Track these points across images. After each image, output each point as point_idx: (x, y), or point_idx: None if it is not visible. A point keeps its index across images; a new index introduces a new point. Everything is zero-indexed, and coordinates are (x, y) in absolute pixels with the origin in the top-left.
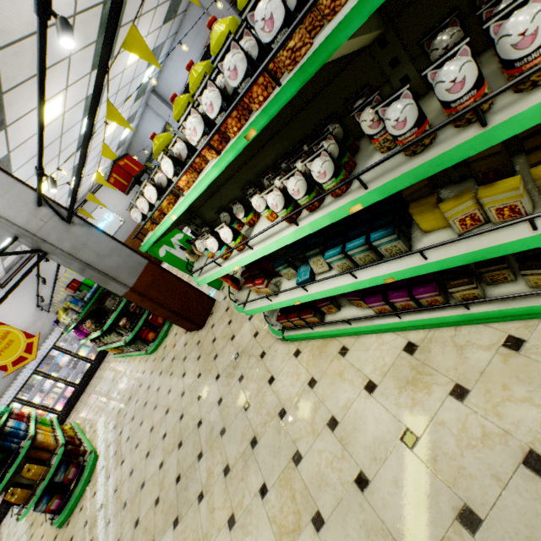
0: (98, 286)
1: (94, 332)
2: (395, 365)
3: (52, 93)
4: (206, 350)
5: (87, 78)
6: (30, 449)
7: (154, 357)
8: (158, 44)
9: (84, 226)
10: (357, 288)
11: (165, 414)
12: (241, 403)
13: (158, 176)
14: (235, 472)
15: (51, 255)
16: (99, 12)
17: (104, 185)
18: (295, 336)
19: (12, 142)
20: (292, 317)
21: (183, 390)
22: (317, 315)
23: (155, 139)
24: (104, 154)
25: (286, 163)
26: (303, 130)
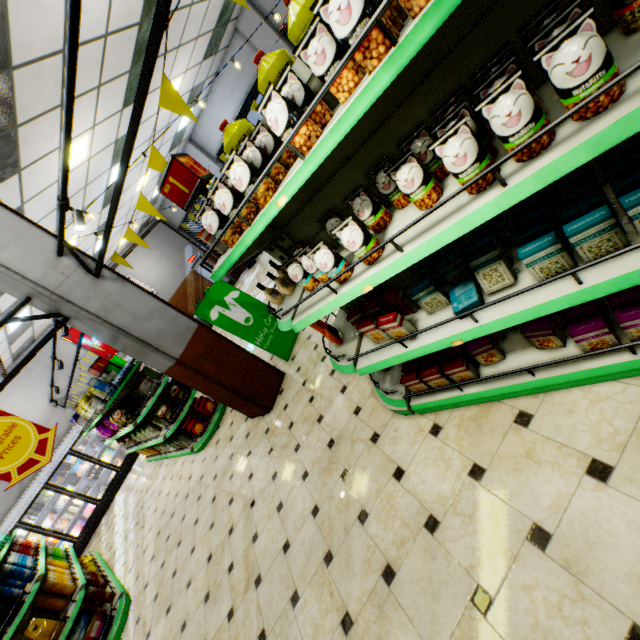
0: (130, 365)
1: (123, 428)
2: (639, 431)
3: (77, 131)
4: (281, 440)
5: (117, 116)
6: (38, 595)
7: (203, 457)
8: (197, 83)
9: (117, 280)
10: (583, 300)
11: (228, 535)
12: (352, 512)
13: (248, 152)
14: (363, 625)
15: (73, 321)
16: (134, 35)
17: (132, 252)
18: (431, 403)
19: (26, 190)
20: (430, 374)
21: (251, 499)
22: (470, 368)
23: (228, 128)
24: (152, 164)
25: (474, 91)
26: (486, 50)
